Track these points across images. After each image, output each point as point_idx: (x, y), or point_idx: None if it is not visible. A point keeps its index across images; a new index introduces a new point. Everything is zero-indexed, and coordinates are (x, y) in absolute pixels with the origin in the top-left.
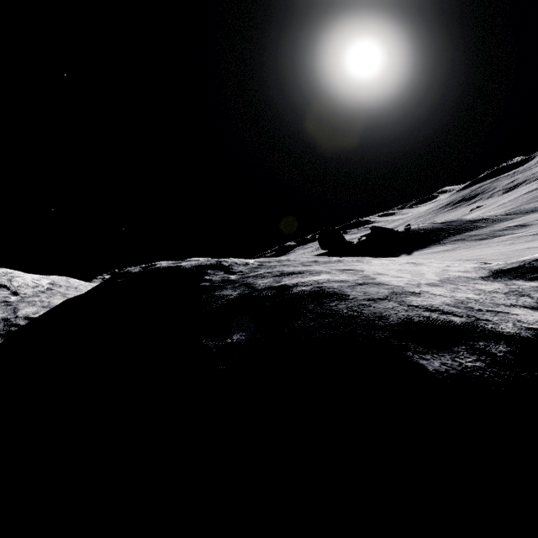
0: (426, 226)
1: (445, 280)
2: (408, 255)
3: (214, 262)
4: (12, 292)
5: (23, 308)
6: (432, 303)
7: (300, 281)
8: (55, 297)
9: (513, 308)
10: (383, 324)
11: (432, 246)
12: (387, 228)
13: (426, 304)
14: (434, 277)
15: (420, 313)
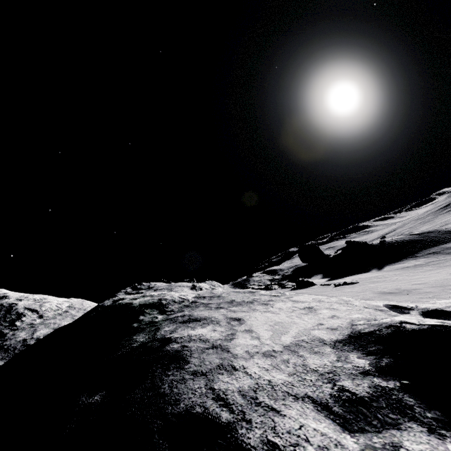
0: (402, 238)
1: (293, 345)
2: (378, 271)
3: (156, 301)
4: (39, 315)
5: (40, 329)
6: (229, 388)
7: (182, 334)
8: (66, 319)
9: (297, 402)
10: (169, 412)
11: (405, 260)
12: (360, 241)
13: (223, 388)
14: (287, 340)
15: (205, 402)
